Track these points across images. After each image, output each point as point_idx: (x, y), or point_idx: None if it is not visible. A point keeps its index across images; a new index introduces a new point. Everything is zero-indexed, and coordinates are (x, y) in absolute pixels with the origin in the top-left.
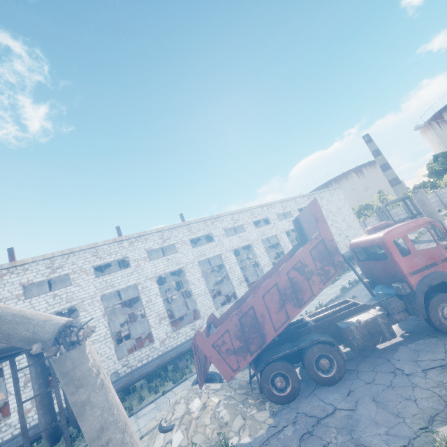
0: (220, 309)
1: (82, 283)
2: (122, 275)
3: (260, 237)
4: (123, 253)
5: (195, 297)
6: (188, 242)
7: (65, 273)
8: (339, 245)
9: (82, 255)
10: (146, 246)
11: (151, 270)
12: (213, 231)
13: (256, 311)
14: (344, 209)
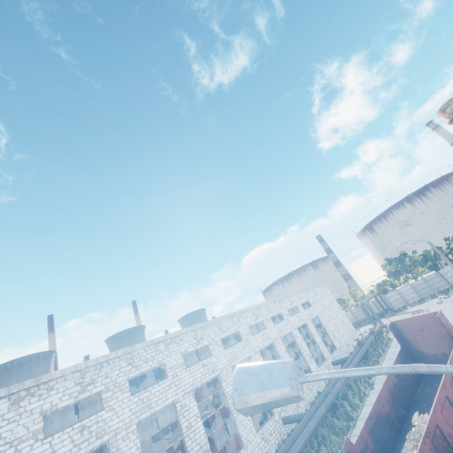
0: (260, 431)
1: (115, 406)
2: (159, 390)
3: (280, 335)
4: (160, 359)
5: (234, 416)
6: (220, 342)
7: (96, 391)
8: (340, 342)
9: (116, 363)
10: (181, 349)
11: (188, 381)
12: (240, 329)
13: (443, 430)
14: (334, 304)
